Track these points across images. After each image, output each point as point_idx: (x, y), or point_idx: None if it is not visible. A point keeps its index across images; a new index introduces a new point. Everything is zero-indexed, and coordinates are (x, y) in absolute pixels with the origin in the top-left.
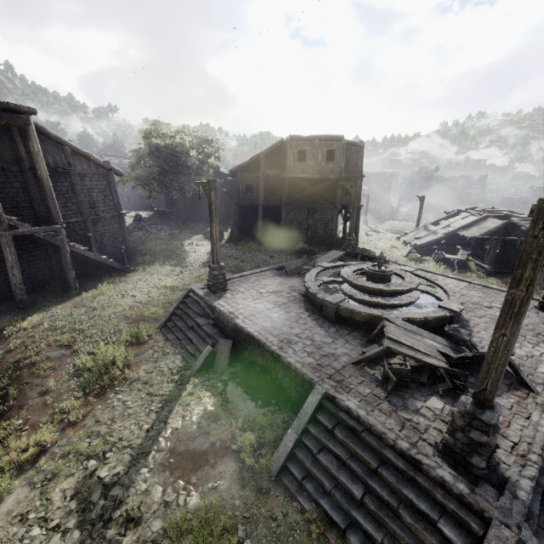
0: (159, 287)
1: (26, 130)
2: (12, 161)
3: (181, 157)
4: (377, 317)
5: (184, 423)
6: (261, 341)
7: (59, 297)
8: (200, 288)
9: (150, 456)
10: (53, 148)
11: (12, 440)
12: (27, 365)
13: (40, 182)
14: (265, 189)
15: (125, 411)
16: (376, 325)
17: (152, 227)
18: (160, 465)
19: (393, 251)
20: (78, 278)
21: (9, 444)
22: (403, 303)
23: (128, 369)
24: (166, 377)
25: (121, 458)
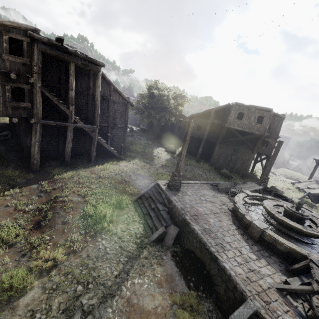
0: (136, 174)
1: (97, 74)
2: (85, 89)
3: (165, 102)
4: (298, 253)
5: (139, 280)
6: (203, 239)
7: (84, 165)
8: (163, 184)
9: (115, 298)
10: (105, 85)
11: (41, 249)
12: (60, 201)
13: (94, 101)
14: (209, 130)
15: (105, 255)
16: (295, 258)
17: (138, 136)
18: (119, 310)
19: (288, 191)
20: (96, 156)
21: (39, 251)
22: (316, 245)
23: (112, 224)
24: (132, 238)
25: (96, 292)
